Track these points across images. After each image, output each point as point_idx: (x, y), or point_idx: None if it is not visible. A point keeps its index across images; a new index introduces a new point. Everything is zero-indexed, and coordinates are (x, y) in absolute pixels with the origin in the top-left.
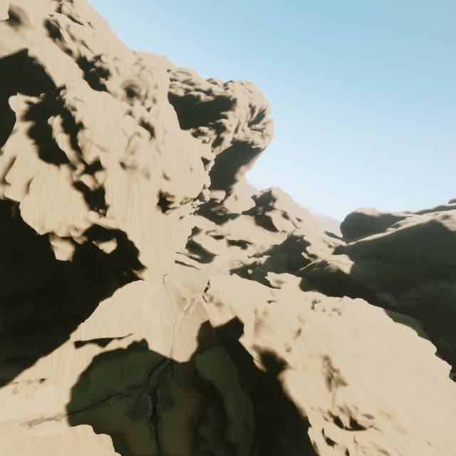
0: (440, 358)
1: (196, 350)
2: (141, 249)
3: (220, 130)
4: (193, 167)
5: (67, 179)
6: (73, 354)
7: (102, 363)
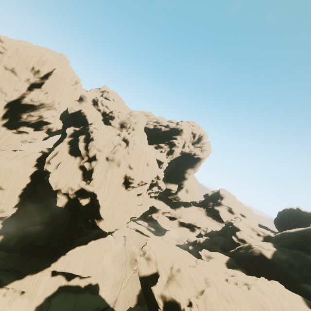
0: None
1: (134, 307)
2: (101, 204)
3: (172, 146)
4: (149, 164)
5: (77, 164)
6: (48, 280)
7: (63, 294)
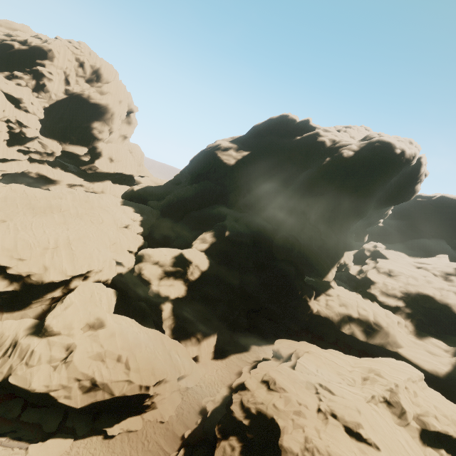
0: (145, 226)
1: None
2: None
3: (39, 77)
4: None
5: None
6: None
7: None
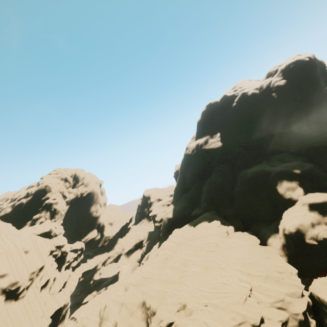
0: (227, 224)
1: None
2: None
3: (49, 207)
4: (27, 249)
5: None
6: None
7: None
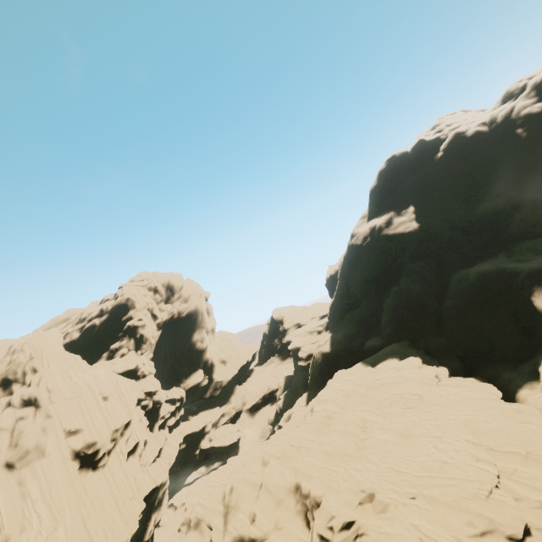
0: (435, 363)
1: None
2: None
3: (133, 332)
4: (106, 395)
5: None
6: None
7: None
